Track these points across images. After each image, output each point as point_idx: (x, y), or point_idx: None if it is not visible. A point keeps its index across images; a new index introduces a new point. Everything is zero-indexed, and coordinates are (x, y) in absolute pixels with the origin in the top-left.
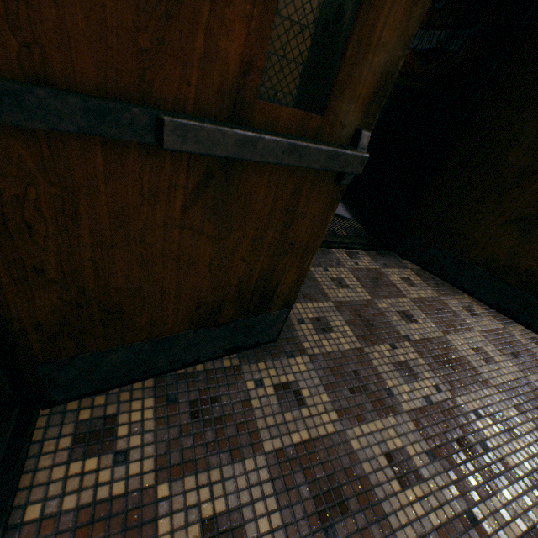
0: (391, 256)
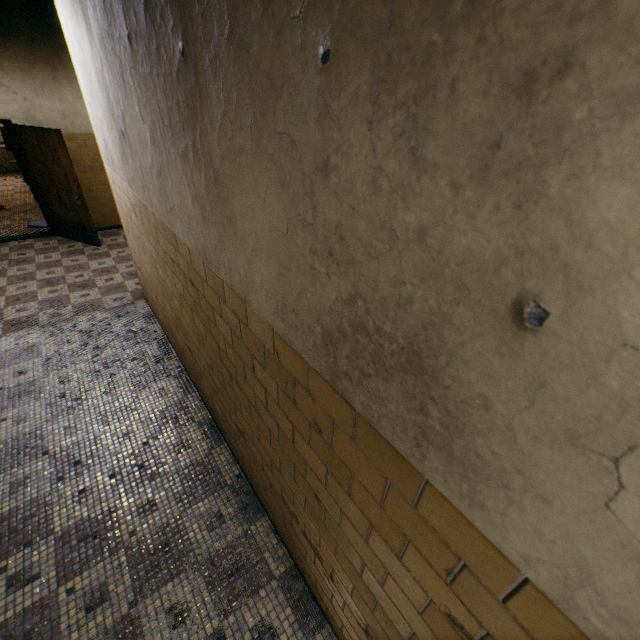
0: (54, 237)
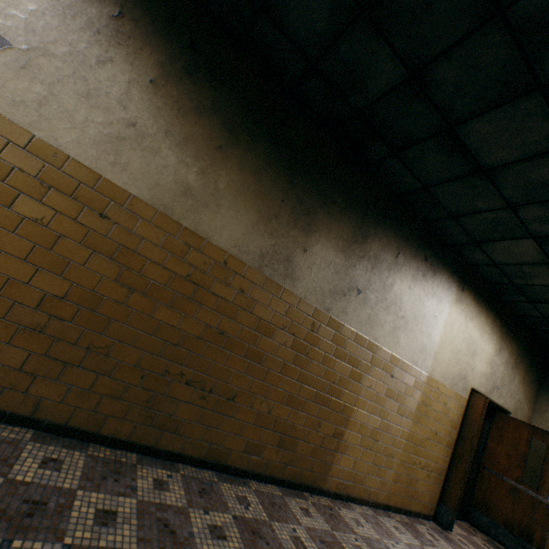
0: None
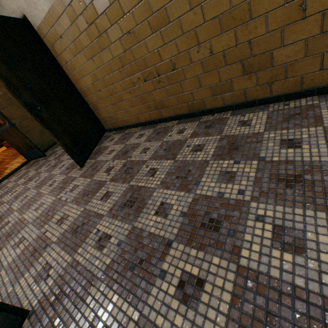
0: (106, 132)
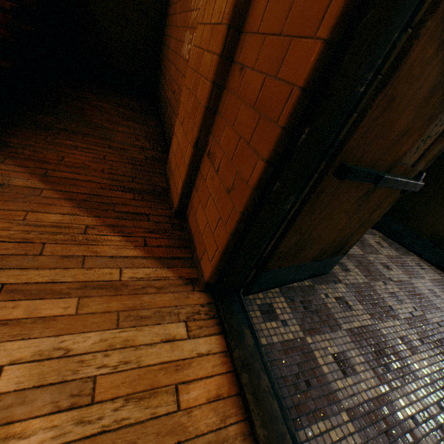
0: None
